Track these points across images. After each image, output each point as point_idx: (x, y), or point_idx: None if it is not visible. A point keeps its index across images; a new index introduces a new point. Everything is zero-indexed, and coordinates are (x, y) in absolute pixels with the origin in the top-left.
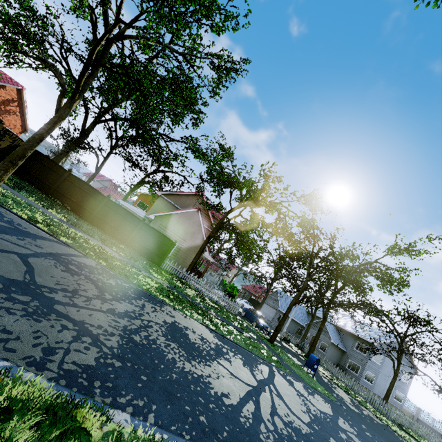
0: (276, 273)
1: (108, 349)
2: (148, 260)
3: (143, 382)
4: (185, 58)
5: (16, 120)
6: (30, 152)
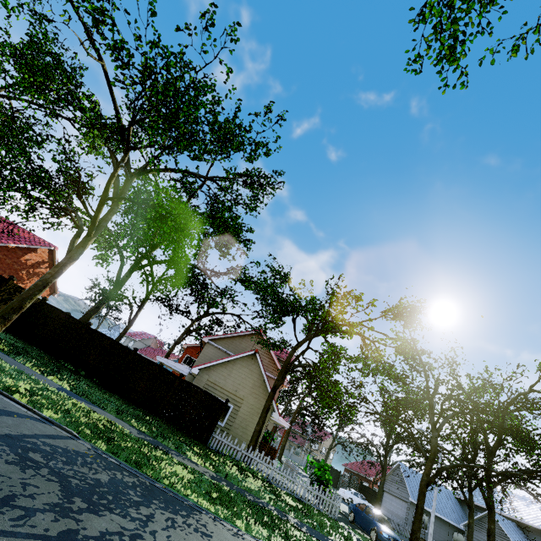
0: (388, 435)
1: None
2: (188, 436)
3: None
4: (213, 181)
5: None
6: (29, 302)
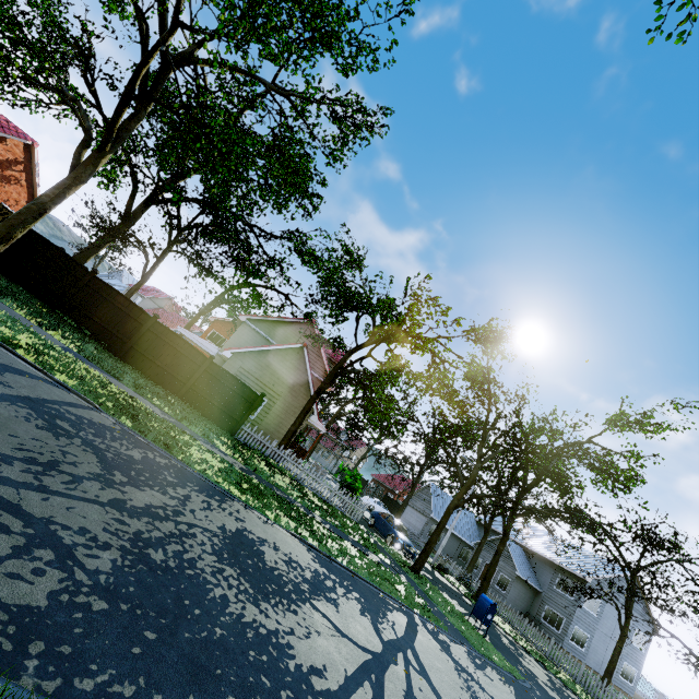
0: (428, 456)
1: (86, 574)
2: (214, 424)
3: (146, 644)
4: (289, 101)
5: (19, 193)
6: (21, 231)
